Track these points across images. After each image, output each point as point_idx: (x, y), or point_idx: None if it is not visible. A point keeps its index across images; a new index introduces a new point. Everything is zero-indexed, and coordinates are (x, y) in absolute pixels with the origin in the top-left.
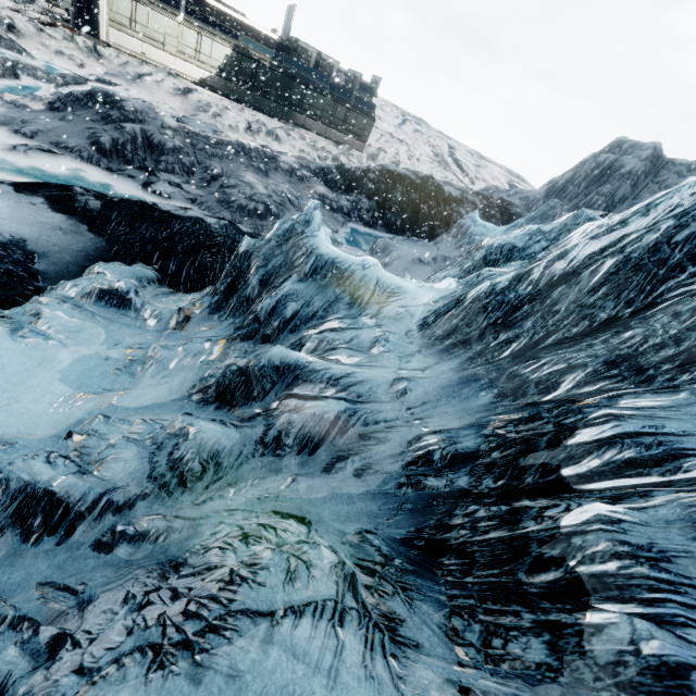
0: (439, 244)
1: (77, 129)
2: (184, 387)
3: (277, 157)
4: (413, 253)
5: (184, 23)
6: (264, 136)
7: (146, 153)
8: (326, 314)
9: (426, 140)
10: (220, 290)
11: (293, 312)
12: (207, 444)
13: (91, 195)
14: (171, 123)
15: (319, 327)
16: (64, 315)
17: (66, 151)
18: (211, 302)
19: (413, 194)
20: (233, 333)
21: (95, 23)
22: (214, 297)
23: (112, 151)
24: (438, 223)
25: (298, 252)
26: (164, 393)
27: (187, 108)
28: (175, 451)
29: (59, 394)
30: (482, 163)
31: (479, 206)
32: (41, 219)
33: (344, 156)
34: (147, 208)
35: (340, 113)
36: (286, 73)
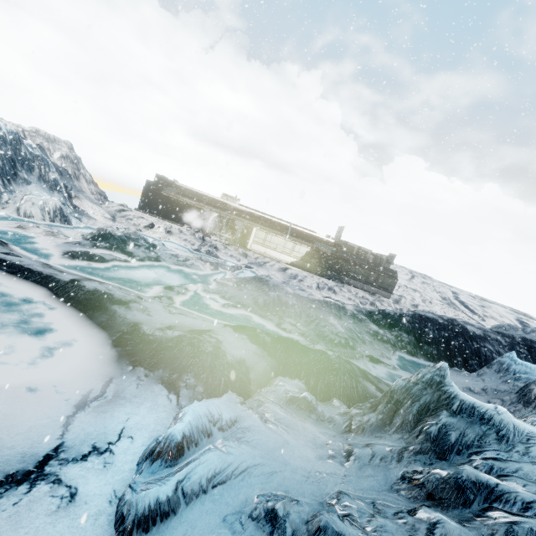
0: (483, 376)
1: (247, 295)
2: (387, 482)
3: (345, 306)
4: (460, 382)
5: (288, 239)
6: (326, 290)
7: (278, 307)
8: (480, 444)
9: (433, 288)
10: (382, 411)
11: (454, 439)
12: (453, 533)
13: (264, 333)
14: (290, 291)
15: (479, 454)
16: (280, 412)
17: (242, 306)
18: (377, 419)
19: (442, 331)
20: (406, 446)
21: (246, 242)
22: (378, 415)
23: (263, 306)
24: (469, 355)
25: (442, 395)
26: (375, 483)
27: (285, 277)
28: (430, 534)
29: (304, 469)
30: (485, 304)
31: (502, 342)
32: (248, 347)
33: (377, 301)
34: (294, 343)
35: (373, 276)
36: (339, 257)
